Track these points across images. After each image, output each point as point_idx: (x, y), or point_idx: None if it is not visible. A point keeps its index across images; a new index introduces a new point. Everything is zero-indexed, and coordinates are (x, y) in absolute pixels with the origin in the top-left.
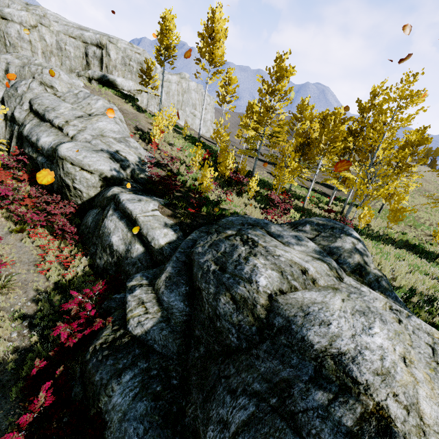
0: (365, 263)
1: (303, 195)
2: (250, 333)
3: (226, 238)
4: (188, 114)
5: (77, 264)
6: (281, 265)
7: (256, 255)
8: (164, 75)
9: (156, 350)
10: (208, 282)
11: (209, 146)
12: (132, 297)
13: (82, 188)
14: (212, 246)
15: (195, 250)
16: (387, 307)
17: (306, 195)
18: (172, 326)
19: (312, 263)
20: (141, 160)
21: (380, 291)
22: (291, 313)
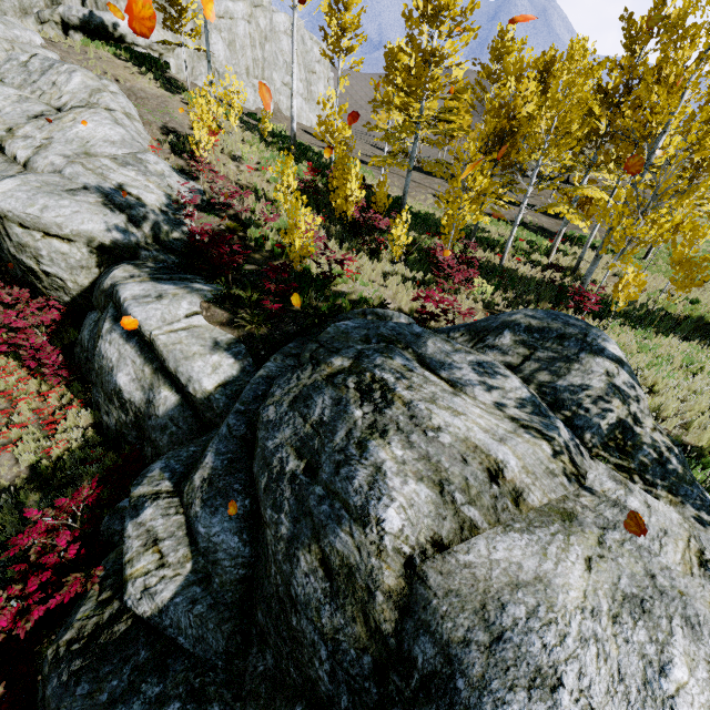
0: (635, 418)
1: (501, 238)
2: (358, 670)
3: (327, 380)
4: (280, 86)
5: (74, 423)
6: (441, 459)
7: (387, 433)
8: (219, 1)
9: (182, 647)
10: (279, 507)
11: (317, 153)
12: (134, 527)
13: (61, 273)
14: (298, 404)
15: (261, 412)
16: (694, 559)
17: (506, 240)
18: (215, 593)
19: (514, 444)
20: (173, 200)
21: (666, 488)
22: (456, 629)
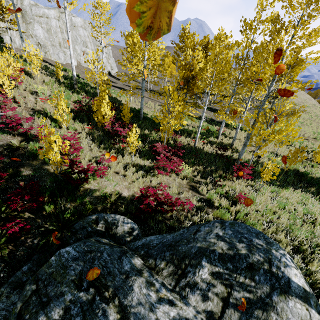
0: None
1: (193, 128)
2: None
3: None
4: (80, 52)
5: None
6: None
7: None
8: (39, 8)
9: None
10: None
11: (93, 87)
12: None
13: None
14: None
15: None
16: None
17: (196, 130)
18: None
19: None
20: None
21: None
22: None
